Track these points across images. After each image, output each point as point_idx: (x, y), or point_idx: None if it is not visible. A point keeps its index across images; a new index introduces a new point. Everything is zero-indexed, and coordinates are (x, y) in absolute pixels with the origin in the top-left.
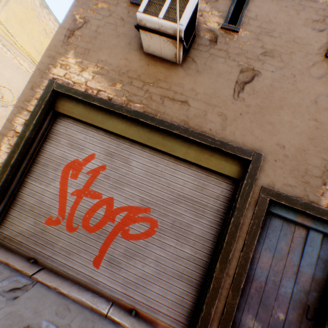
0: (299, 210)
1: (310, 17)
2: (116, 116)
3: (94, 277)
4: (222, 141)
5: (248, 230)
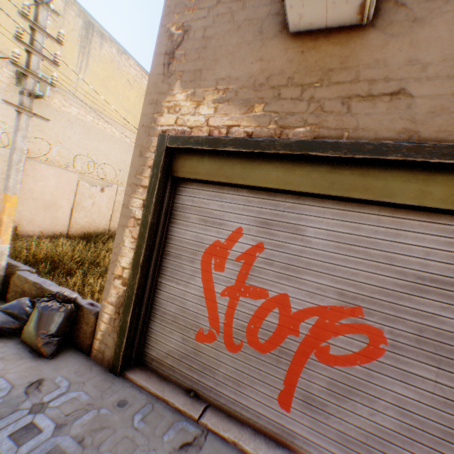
0: None
1: None
2: (263, 160)
3: (284, 424)
4: None
5: None
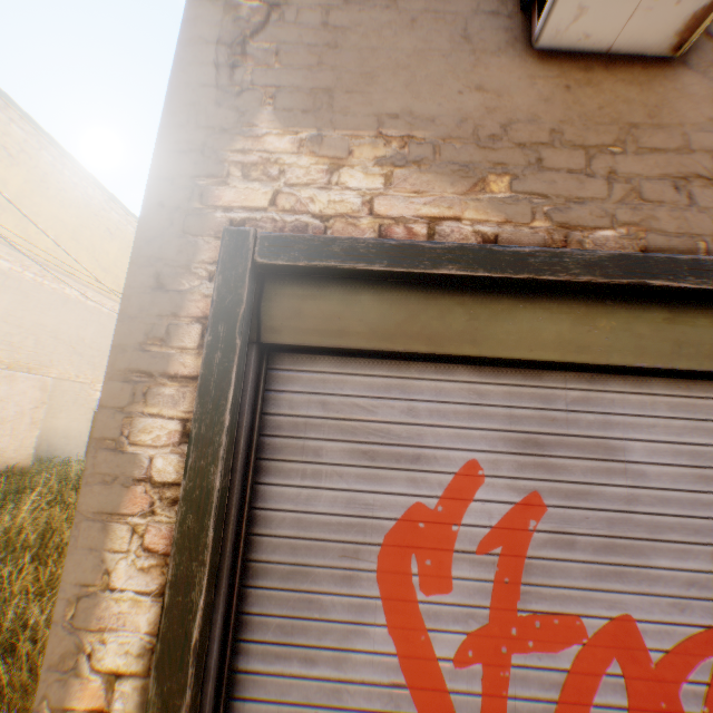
0: None
1: None
2: (518, 298)
3: None
4: None
5: None
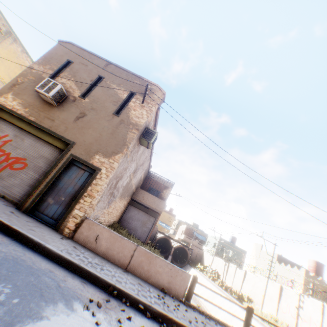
0: (84, 164)
1: (113, 100)
2: (23, 121)
3: None
4: (62, 136)
5: (60, 167)
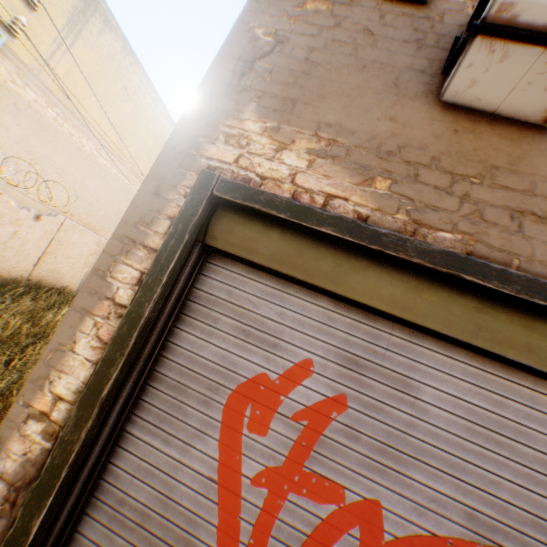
0: None
1: None
2: (372, 262)
3: None
4: None
5: None
